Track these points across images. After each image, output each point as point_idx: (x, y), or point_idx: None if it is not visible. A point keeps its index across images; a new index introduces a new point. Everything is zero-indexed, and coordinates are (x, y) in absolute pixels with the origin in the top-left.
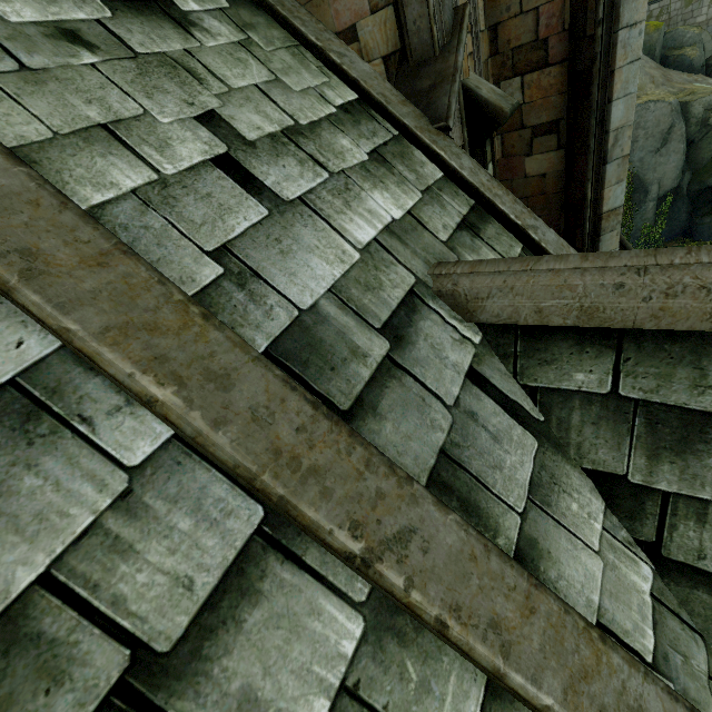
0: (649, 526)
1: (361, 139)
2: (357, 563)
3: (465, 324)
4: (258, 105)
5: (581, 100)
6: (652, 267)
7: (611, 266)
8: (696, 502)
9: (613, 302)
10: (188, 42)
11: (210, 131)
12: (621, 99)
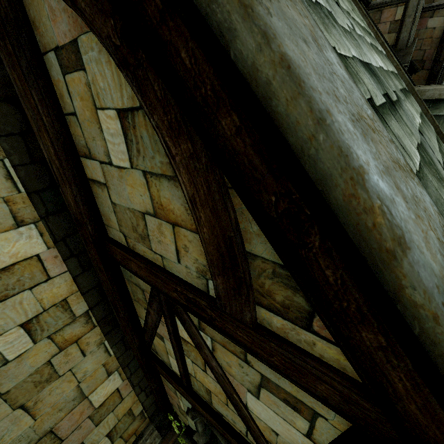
0: None
1: None
2: (421, 100)
3: None
4: None
5: (432, 81)
6: None
7: None
8: None
9: None
10: None
11: None
12: None
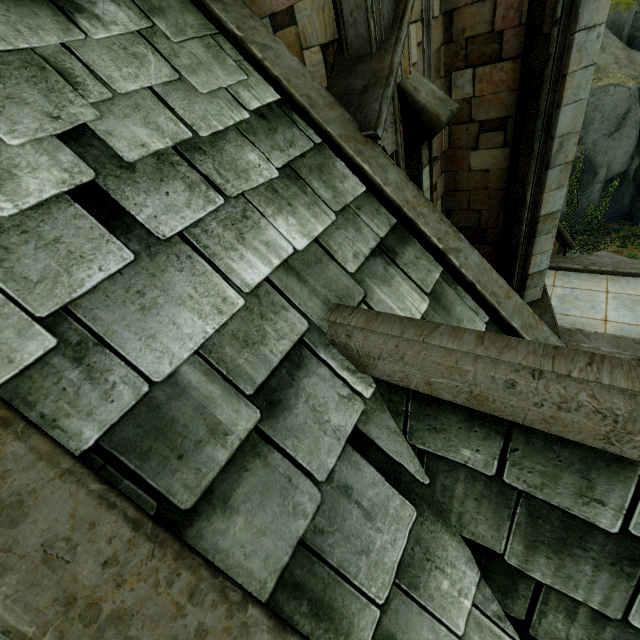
0: (520, 606)
1: (273, 151)
2: None
3: (358, 375)
4: (149, 114)
5: (530, 101)
6: (548, 372)
7: (504, 360)
8: (568, 599)
9: (503, 397)
10: (69, 34)
11: (76, 153)
12: (570, 105)
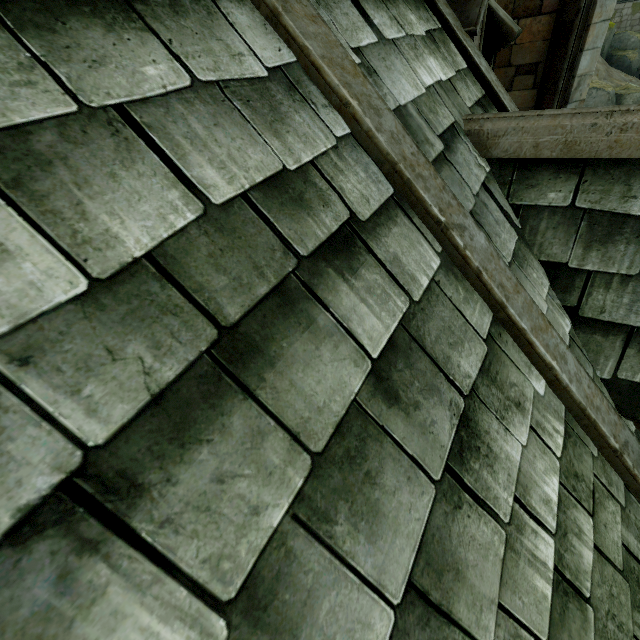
0: (574, 296)
1: (420, 20)
2: (442, 226)
3: (481, 158)
4: None
5: (559, 47)
6: (616, 113)
7: (591, 112)
8: (607, 275)
9: (587, 137)
10: None
11: None
12: (589, 51)
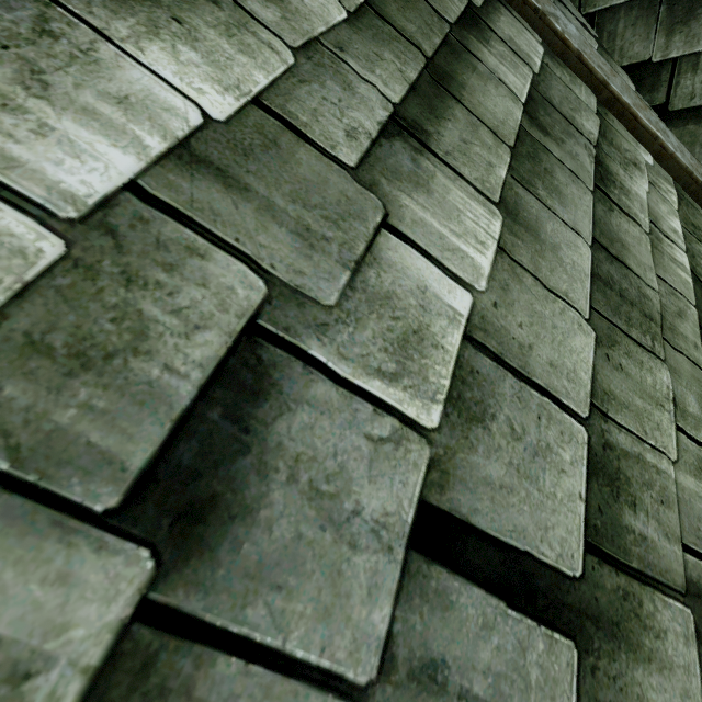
0: (662, 92)
1: None
2: (540, 13)
3: None
4: None
5: None
6: None
7: None
8: (693, 57)
9: None
10: None
11: None
12: None
